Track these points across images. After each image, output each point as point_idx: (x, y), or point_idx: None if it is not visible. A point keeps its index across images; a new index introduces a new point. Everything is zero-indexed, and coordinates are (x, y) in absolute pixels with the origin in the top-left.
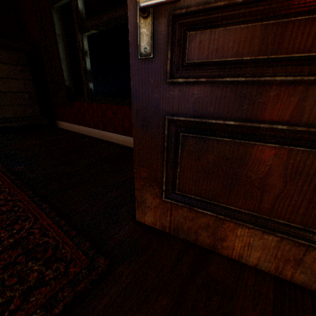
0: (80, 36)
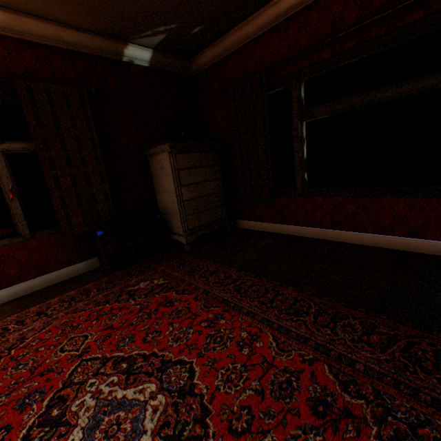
0: (298, 124)
